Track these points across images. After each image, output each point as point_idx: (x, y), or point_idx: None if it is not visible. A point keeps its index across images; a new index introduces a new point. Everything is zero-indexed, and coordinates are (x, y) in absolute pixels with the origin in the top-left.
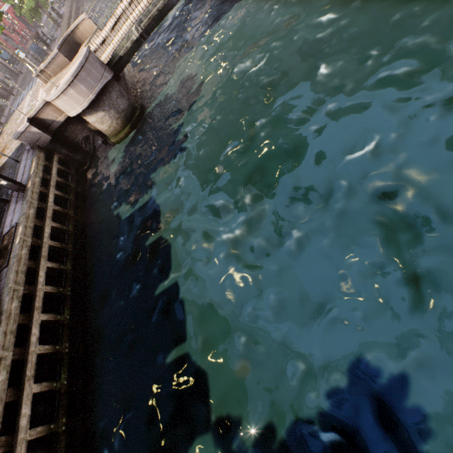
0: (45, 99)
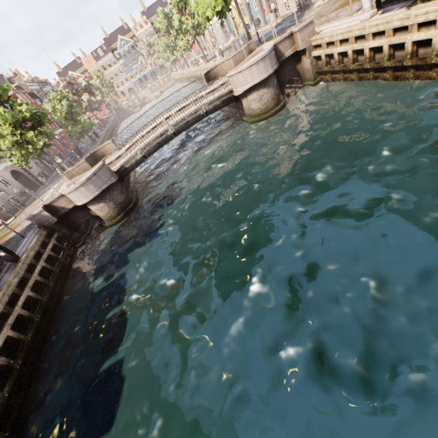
0: (62, 192)
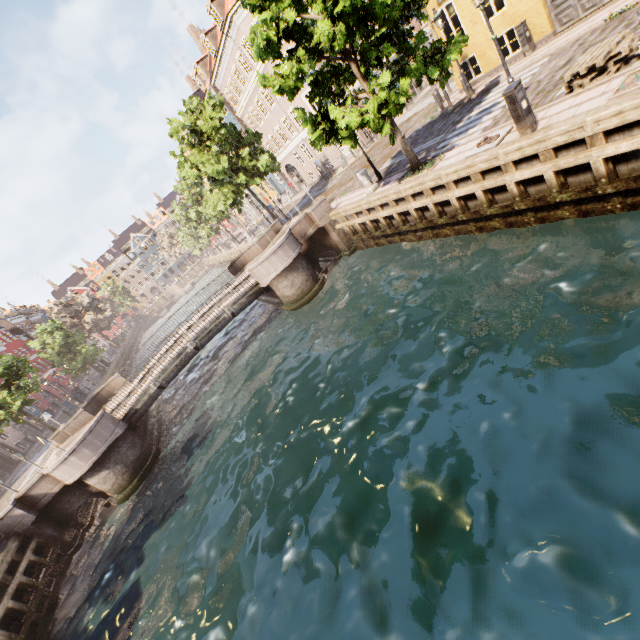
0: (43, 472)
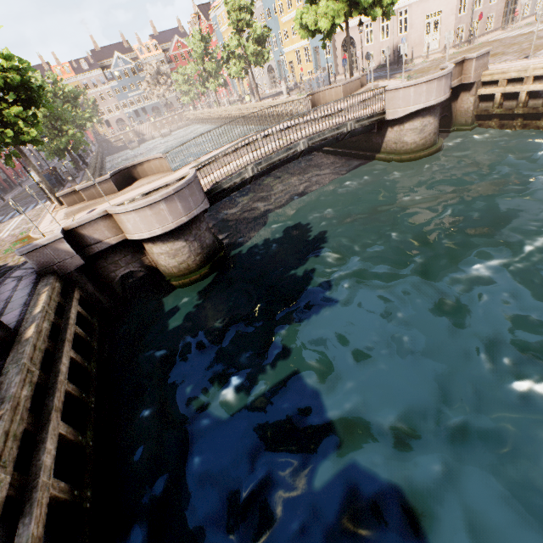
0: (110, 209)
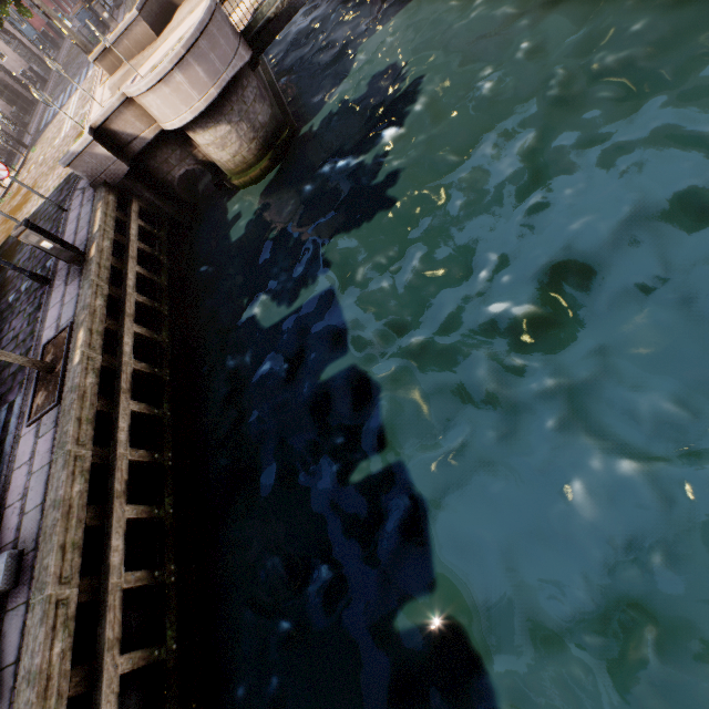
0: (126, 91)
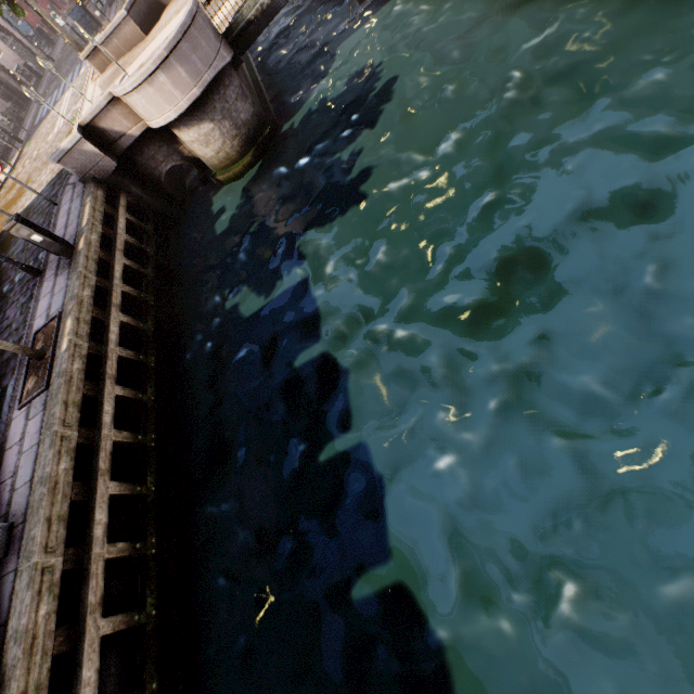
0: (112, 91)
